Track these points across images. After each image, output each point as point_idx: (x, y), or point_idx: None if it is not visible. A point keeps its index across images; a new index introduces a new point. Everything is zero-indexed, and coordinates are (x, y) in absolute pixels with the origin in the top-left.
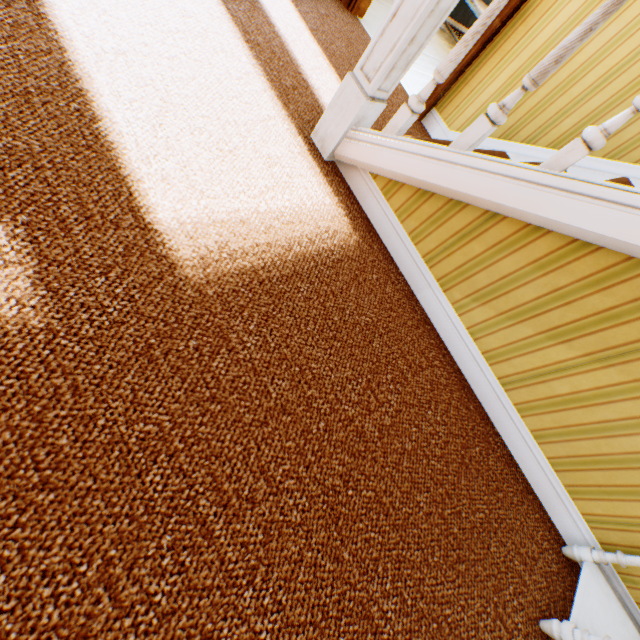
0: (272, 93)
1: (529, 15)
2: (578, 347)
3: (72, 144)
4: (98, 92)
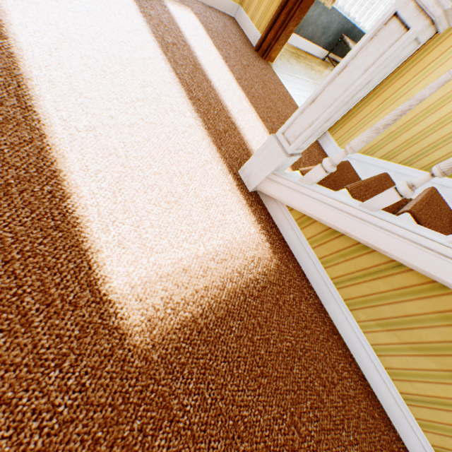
0: (209, 139)
1: (405, 73)
2: None
3: (42, 227)
4: (69, 170)
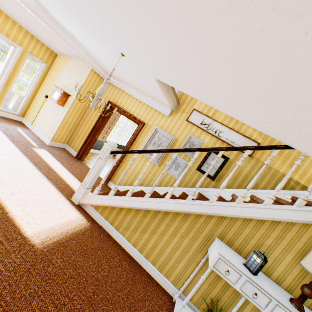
0: (58, 190)
1: (125, 161)
2: (148, 232)
3: (2, 221)
4: (7, 205)
